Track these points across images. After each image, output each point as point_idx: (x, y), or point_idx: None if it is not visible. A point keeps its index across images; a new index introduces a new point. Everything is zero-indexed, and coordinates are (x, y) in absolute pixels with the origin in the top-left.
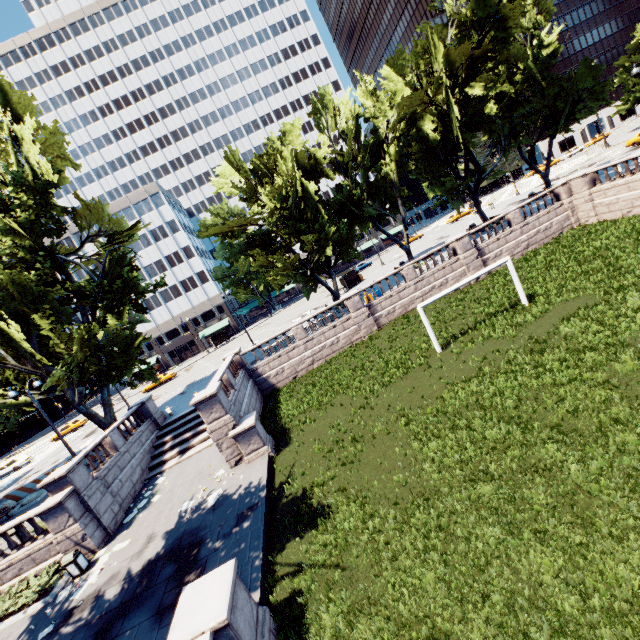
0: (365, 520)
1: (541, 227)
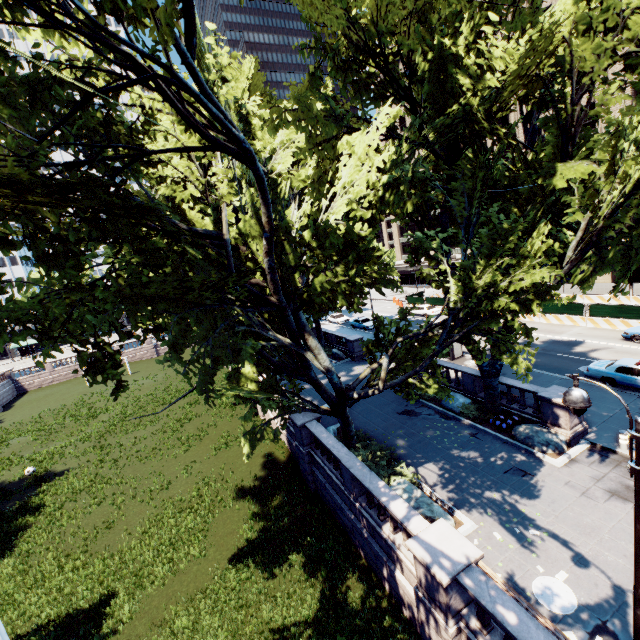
0: (7, 423)
1: None
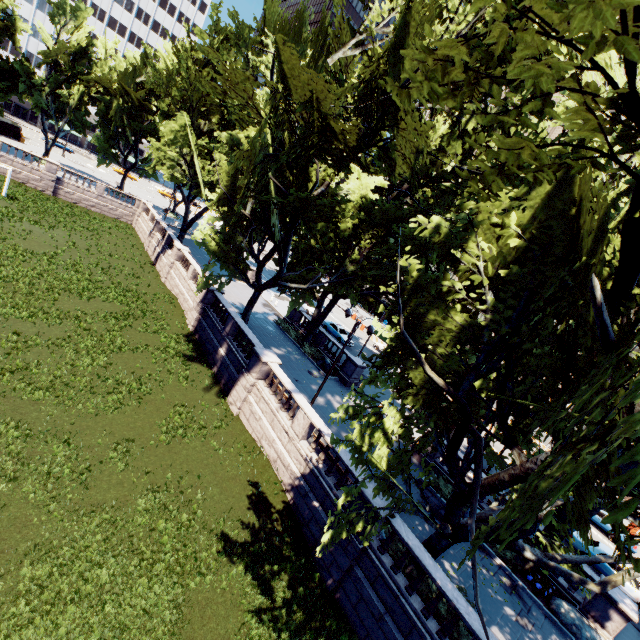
0: None
1: (110, 206)
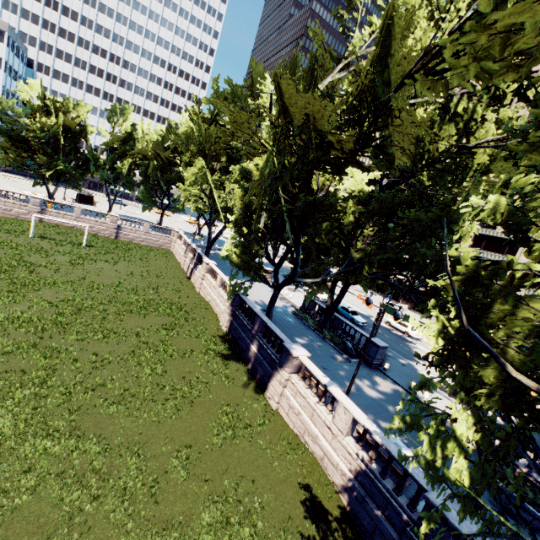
0: None
1: (154, 238)
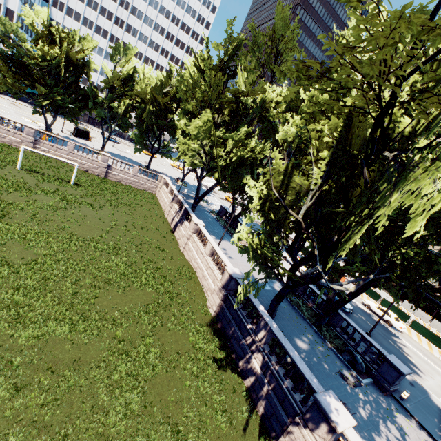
0: None
1: (141, 182)
